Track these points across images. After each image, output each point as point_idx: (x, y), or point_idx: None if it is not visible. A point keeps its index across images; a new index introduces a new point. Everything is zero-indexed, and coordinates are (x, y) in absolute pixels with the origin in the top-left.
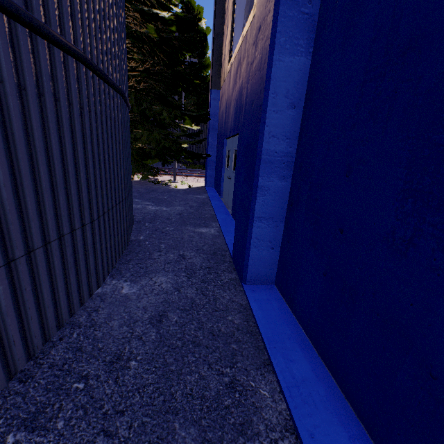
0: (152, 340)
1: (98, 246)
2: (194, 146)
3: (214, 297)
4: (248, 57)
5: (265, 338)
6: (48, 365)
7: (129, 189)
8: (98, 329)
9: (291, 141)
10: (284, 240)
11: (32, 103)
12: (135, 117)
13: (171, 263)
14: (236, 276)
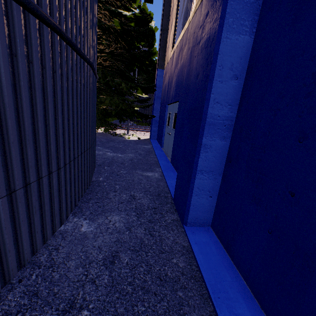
0: (105, 285)
1: (63, 190)
2: (143, 109)
3: (159, 237)
4: (189, 43)
5: (209, 286)
6: (2, 313)
7: (93, 140)
8: (56, 270)
9: (232, 107)
10: (222, 190)
11: (2, 62)
12: (101, 86)
13: (124, 203)
14: (177, 217)
